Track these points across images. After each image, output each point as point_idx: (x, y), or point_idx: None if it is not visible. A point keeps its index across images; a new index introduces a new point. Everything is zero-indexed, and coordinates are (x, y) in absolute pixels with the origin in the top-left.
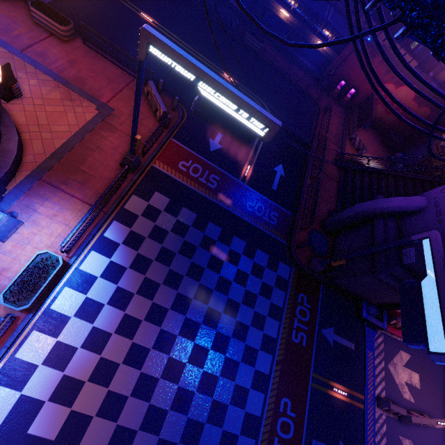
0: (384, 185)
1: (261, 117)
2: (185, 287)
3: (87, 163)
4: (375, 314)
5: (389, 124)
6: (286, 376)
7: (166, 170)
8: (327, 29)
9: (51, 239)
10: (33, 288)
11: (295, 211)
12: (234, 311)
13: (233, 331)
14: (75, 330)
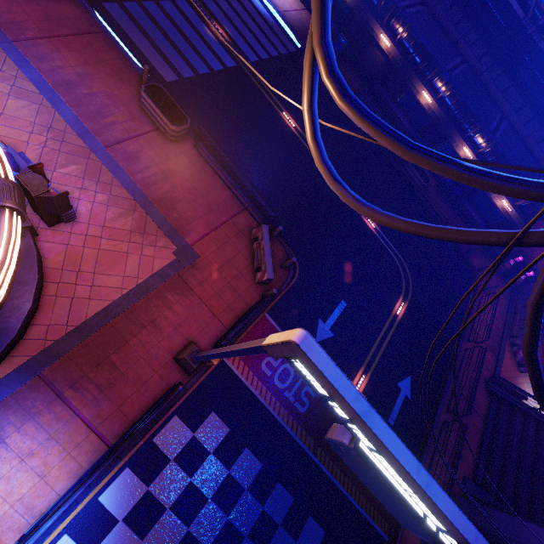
0: None
1: None
2: None
3: (124, 350)
4: None
5: None
6: None
7: (241, 371)
8: None
9: (2, 507)
10: None
11: None
12: None
13: None
14: None
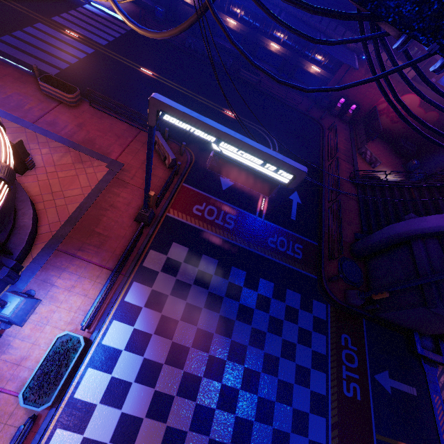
0: (408, 199)
1: (284, 165)
2: (216, 347)
3: (101, 224)
4: (430, 347)
5: (396, 133)
6: (345, 443)
7: (181, 218)
8: (319, 54)
9: (70, 314)
10: (54, 379)
11: (319, 239)
12: (274, 367)
13: (276, 393)
14: (102, 421)
